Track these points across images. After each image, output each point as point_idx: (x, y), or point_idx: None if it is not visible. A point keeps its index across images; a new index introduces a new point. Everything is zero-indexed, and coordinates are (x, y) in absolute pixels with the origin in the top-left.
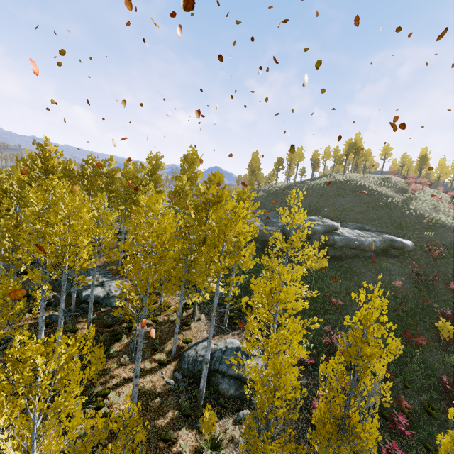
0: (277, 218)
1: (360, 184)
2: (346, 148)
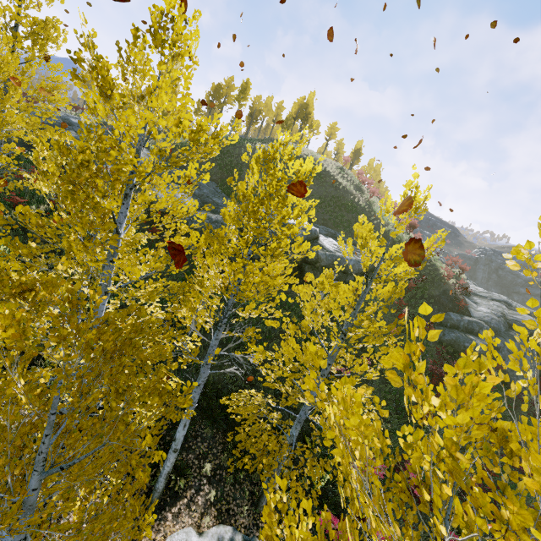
0: (220, 196)
1: (324, 168)
2: (296, 109)
